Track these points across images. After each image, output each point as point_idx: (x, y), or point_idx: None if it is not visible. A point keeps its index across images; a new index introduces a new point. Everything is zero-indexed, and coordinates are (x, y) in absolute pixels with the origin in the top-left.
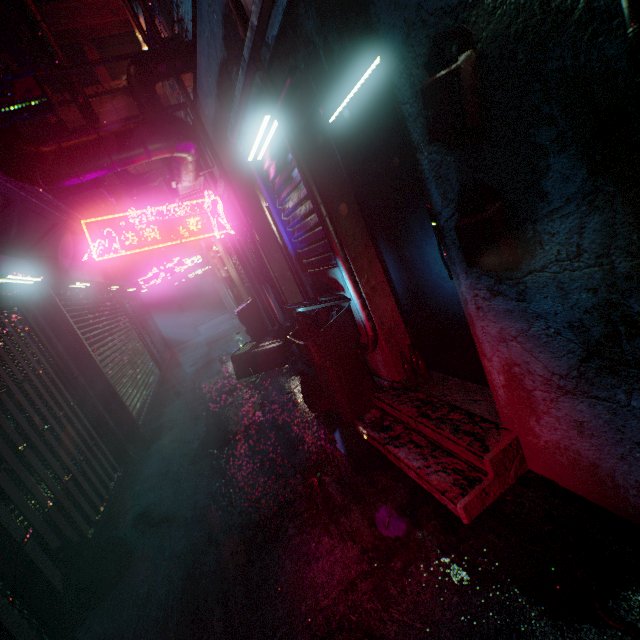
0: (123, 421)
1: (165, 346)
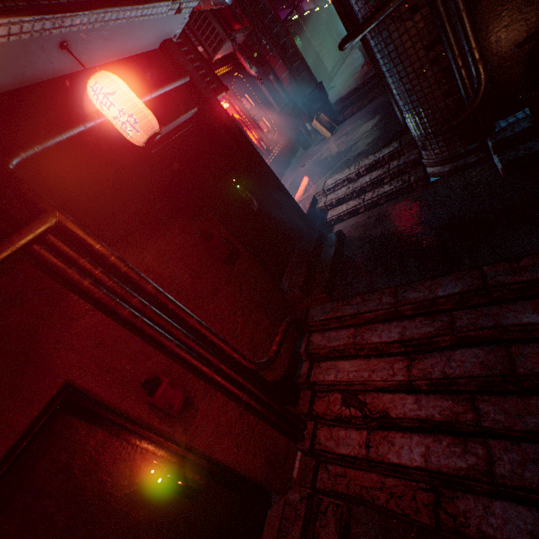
0: (325, 73)
1: None
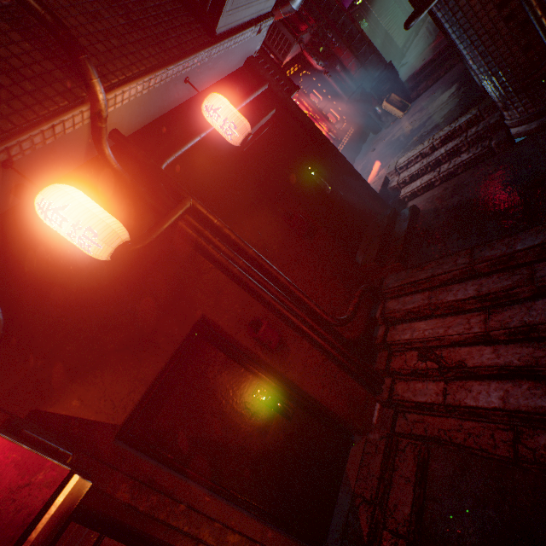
0: (395, 51)
1: None
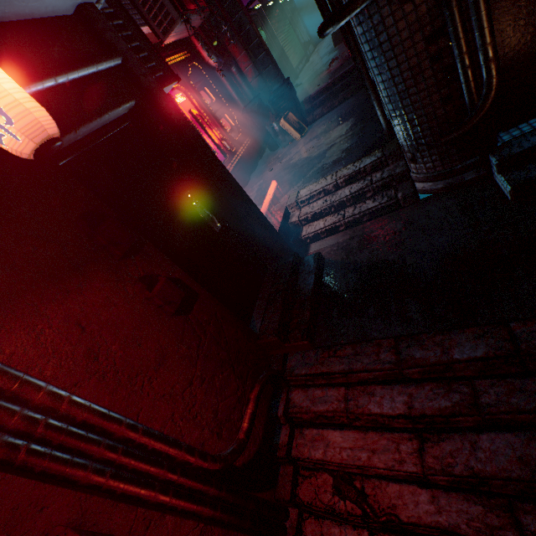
0: (290, 70)
1: (310, 43)
